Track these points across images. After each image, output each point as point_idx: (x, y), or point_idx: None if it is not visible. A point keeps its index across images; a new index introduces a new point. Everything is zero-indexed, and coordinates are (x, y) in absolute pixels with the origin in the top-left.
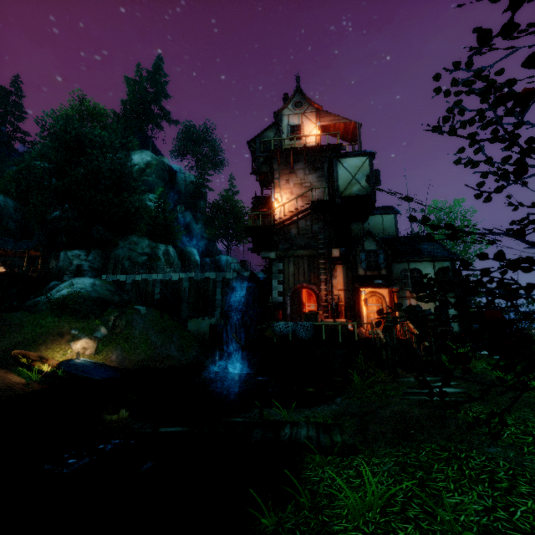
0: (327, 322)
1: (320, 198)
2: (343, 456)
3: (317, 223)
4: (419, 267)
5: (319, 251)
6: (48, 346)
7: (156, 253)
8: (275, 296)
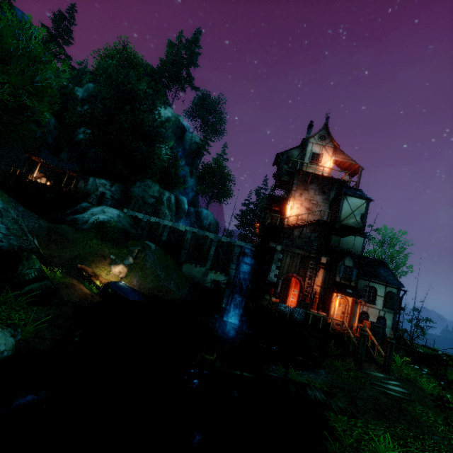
0: (313, 312)
1: (321, 215)
2: (349, 418)
3: (314, 233)
4: (375, 286)
5: (311, 254)
6: (96, 265)
7: (162, 198)
8: (271, 276)
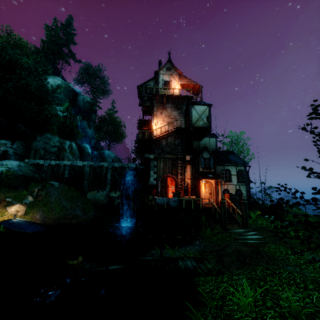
0: (185, 198)
1: (179, 125)
2: (216, 276)
3: (177, 140)
4: (229, 168)
5: (178, 156)
6: None
7: (63, 146)
8: (151, 180)
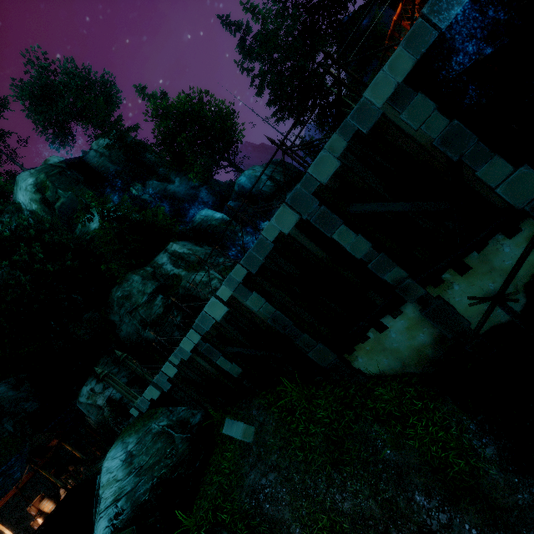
0: None
1: None
2: None
3: None
4: None
5: None
6: None
7: (166, 275)
8: None
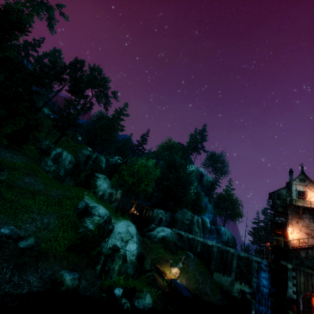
0: None
1: None
2: None
3: None
4: None
5: None
6: (164, 265)
7: (193, 220)
8: (290, 292)
